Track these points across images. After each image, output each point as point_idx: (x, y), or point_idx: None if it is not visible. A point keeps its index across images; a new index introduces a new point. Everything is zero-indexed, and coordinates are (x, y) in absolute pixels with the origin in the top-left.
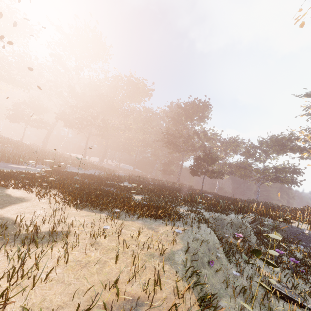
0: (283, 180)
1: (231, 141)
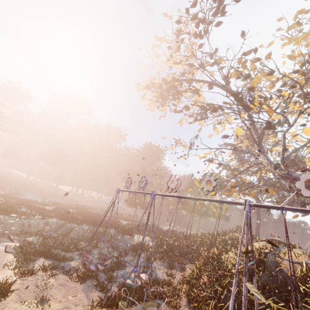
0: (209, 214)
1: (183, 179)
